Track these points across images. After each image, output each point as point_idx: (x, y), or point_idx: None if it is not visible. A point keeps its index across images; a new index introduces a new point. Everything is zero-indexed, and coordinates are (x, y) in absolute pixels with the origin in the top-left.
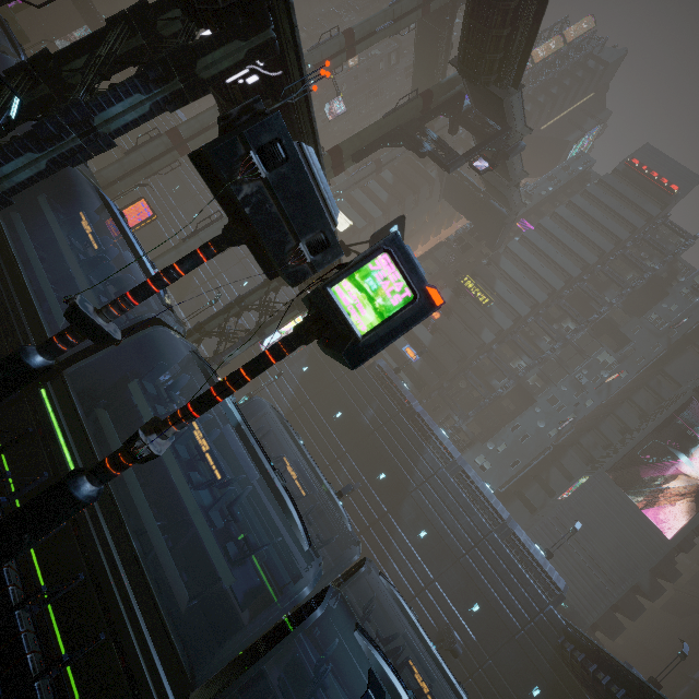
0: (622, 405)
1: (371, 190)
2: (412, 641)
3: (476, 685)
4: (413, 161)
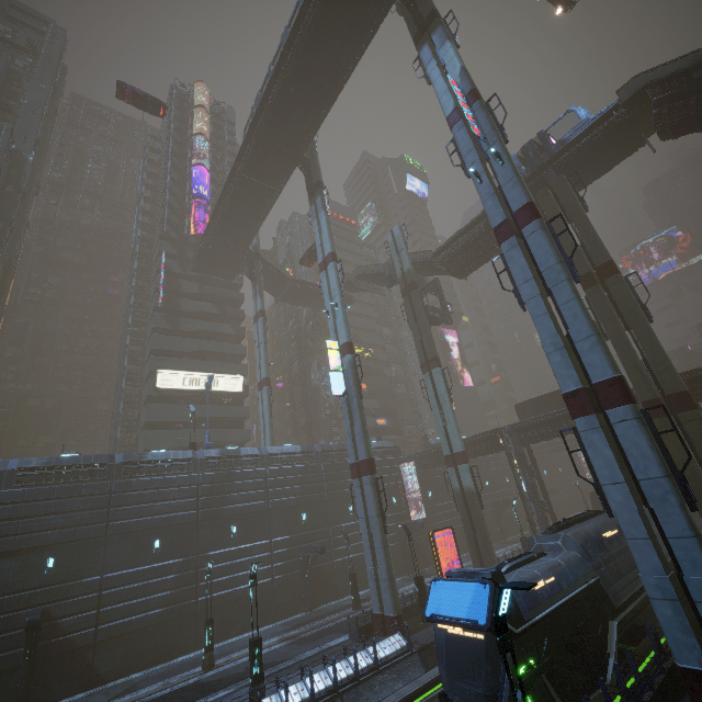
0: None
1: (211, 331)
2: None
3: None
4: (206, 277)
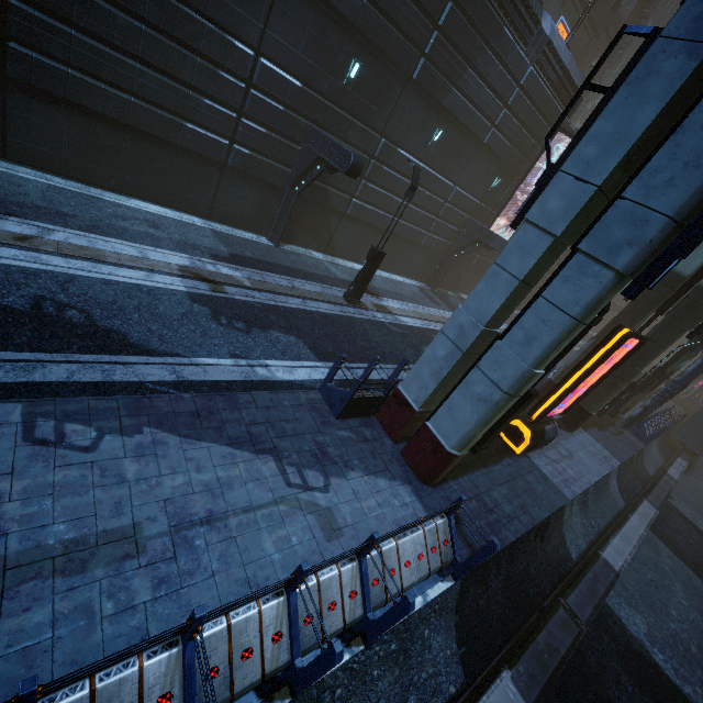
0: None
1: None
2: None
3: None
4: None
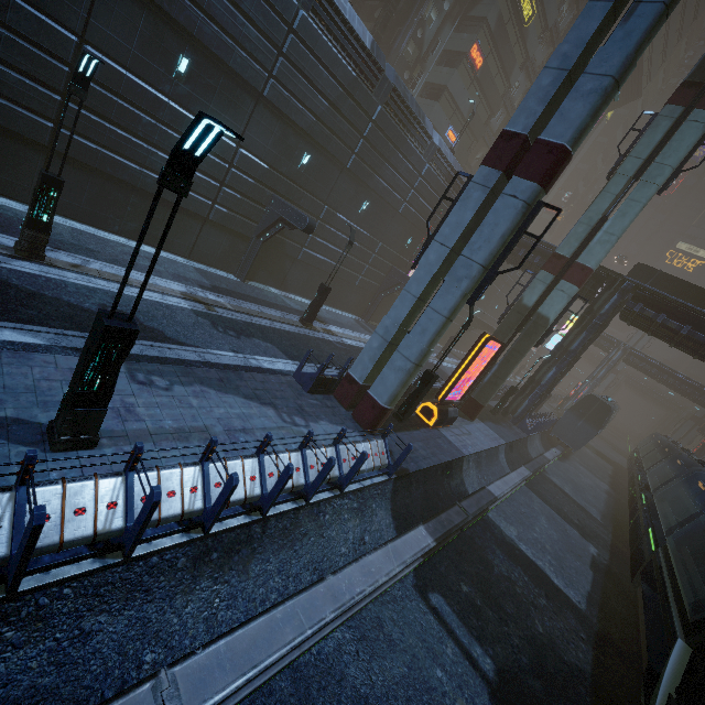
0: None
1: None
2: None
3: None
4: None
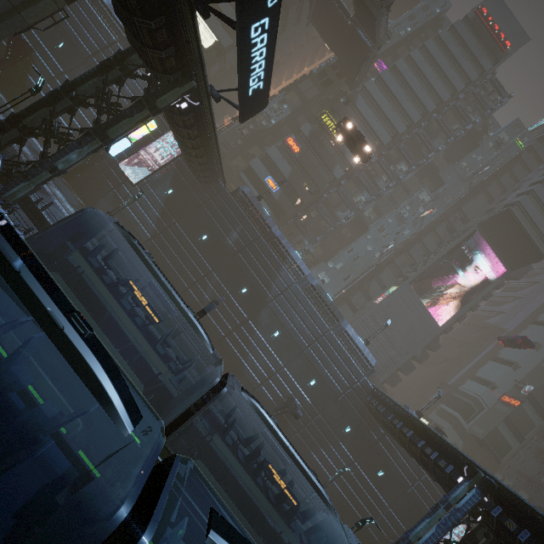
0: (428, 235)
1: None
2: (270, 437)
3: (309, 430)
4: None
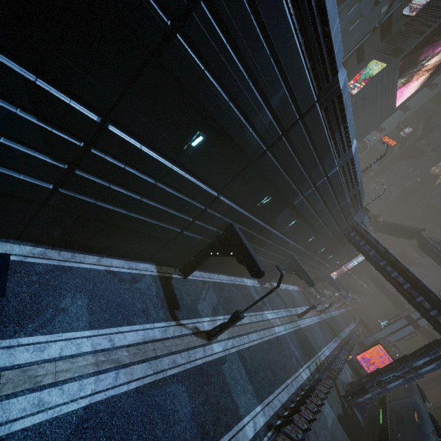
0: None
1: None
2: None
3: None
4: None
